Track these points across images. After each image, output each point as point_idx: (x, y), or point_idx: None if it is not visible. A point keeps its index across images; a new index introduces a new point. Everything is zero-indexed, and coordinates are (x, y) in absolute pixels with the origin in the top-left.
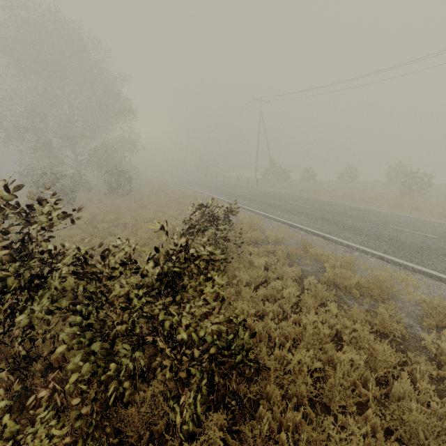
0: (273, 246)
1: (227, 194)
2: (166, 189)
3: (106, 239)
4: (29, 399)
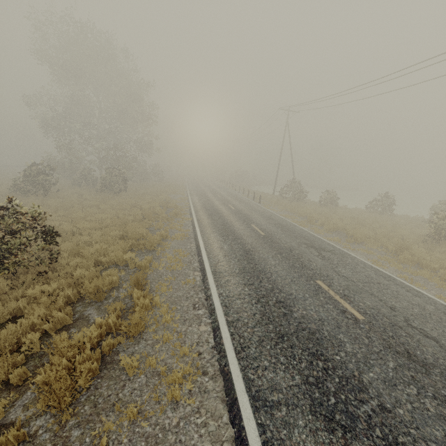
0: (124, 274)
1: (207, 205)
2: (159, 193)
3: None
4: None
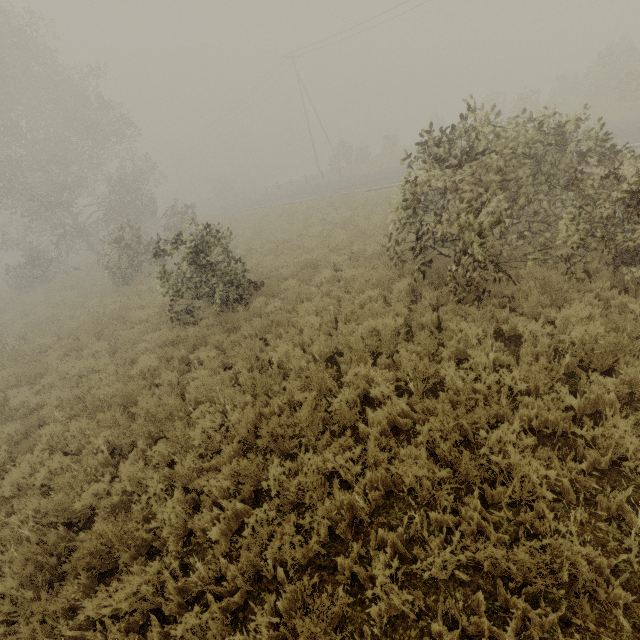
0: None
1: (327, 190)
2: (238, 217)
3: (314, 242)
4: (503, 255)
